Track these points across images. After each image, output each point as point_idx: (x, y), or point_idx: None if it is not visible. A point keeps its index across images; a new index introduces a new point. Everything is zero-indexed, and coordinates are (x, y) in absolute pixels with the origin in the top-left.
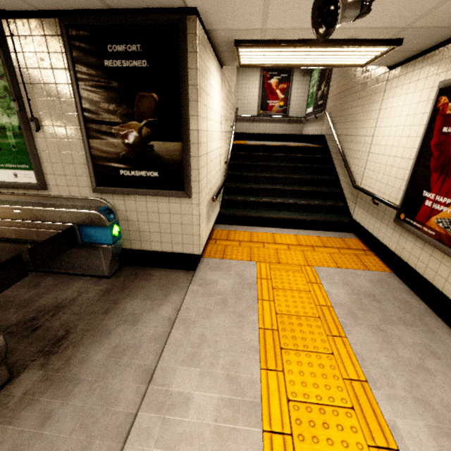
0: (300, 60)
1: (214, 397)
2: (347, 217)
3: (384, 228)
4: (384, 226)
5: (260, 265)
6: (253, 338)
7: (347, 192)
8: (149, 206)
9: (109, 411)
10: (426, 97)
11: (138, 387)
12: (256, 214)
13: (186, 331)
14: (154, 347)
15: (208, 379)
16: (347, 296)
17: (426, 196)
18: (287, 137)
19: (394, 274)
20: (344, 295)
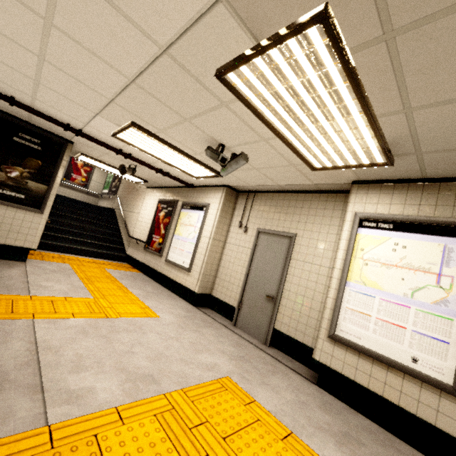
0: (109, 170)
1: (65, 286)
2: (124, 254)
3: (140, 254)
4: (140, 253)
5: (72, 265)
6: (77, 279)
7: (125, 241)
8: (7, 213)
9: (12, 286)
10: (156, 203)
11: (23, 283)
12: (63, 245)
13: (37, 276)
14: (21, 278)
15: (60, 284)
16: (120, 275)
17: (153, 237)
18: (84, 204)
19: (142, 273)
20: (119, 275)
